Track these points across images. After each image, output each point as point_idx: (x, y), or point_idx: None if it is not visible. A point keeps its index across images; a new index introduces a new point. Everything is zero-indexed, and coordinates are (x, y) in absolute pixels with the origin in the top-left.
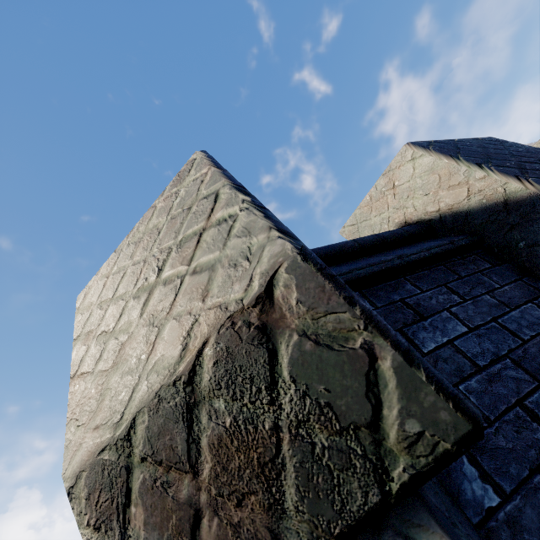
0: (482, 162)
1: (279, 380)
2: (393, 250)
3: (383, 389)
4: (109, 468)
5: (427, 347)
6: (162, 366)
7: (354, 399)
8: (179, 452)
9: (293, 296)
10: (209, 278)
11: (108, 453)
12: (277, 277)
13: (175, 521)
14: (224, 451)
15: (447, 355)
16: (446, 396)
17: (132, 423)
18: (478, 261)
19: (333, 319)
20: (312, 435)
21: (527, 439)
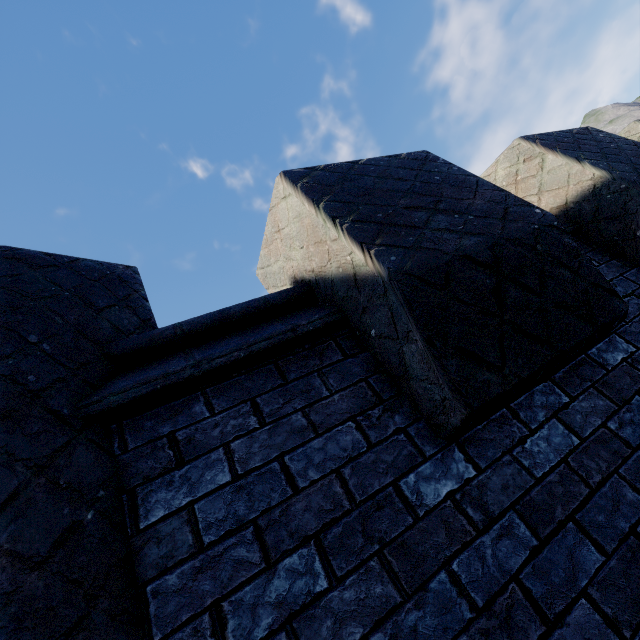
0: (343, 213)
1: None
2: (236, 333)
3: None
4: None
5: (150, 518)
6: None
7: None
8: None
9: None
10: None
11: None
12: None
13: None
14: None
15: (169, 530)
16: None
17: None
18: (330, 350)
19: None
20: None
21: None
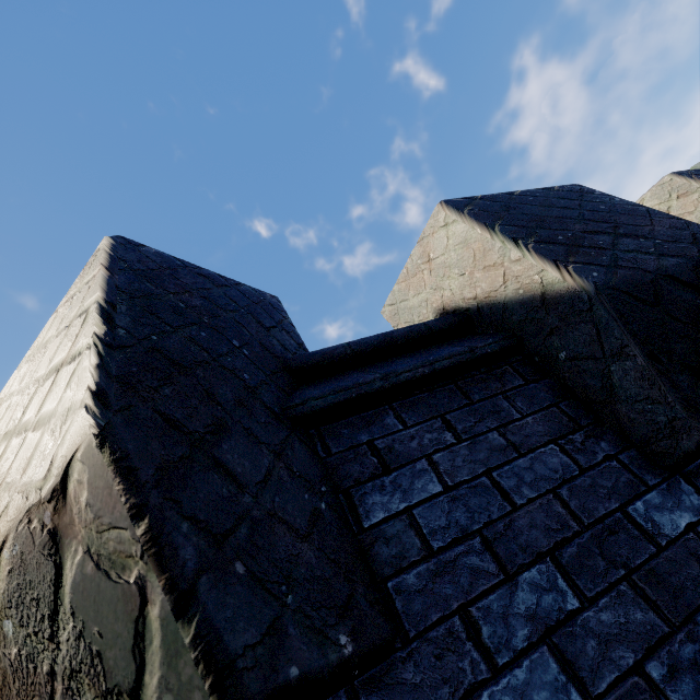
0: (522, 235)
1: (61, 610)
2: (402, 356)
3: (149, 646)
4: None
5: (372, 518)
6: None
7: (122, 653)
8: None
9: (83, 495)
10: (35, 445)
11: None
12: (72, 464)
13: None
14: (7, 693)
15: (394, 532)
16: (209, 669)
17: None
18: (509, 375)
19: (115, 536)
20: (81, 692)
21: (447, 668)
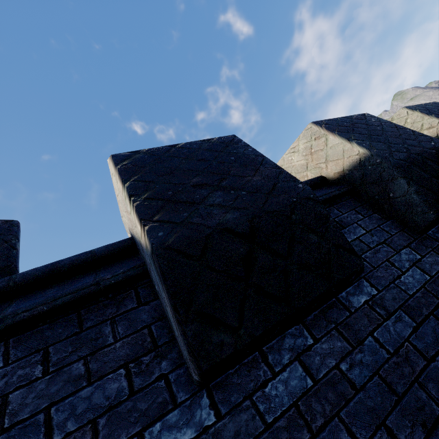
0: (140, 192)
1: None
2: (61, 282)
3: None
4: None
5: None
6: None
7: None
8: None
9: None
10: None
11: None
12: None
13: None
14: None
15: None
16: None
17: None
18: (128, 299)
19: None
20: None
21: None
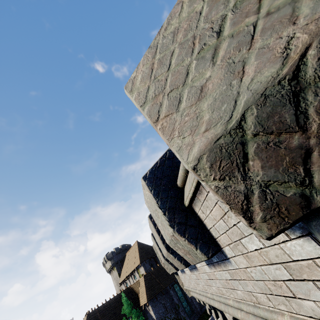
0: None
1: None
2: None
3: None
4: (225, 147)
5: None
6: (263, 76)
7: None
8: (288, 123)
9: None
10: (294, 8)
11: (223, 140)
12: None
13: (288, 159)
14: None
15: None
16: None
17: (242, 118)
18: None
19: None
20: None
21: None
